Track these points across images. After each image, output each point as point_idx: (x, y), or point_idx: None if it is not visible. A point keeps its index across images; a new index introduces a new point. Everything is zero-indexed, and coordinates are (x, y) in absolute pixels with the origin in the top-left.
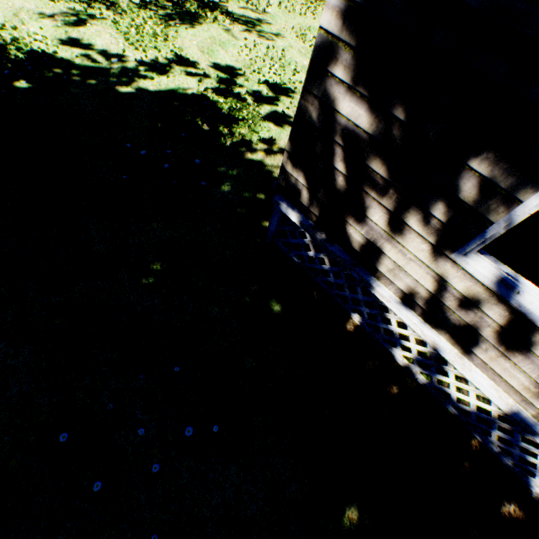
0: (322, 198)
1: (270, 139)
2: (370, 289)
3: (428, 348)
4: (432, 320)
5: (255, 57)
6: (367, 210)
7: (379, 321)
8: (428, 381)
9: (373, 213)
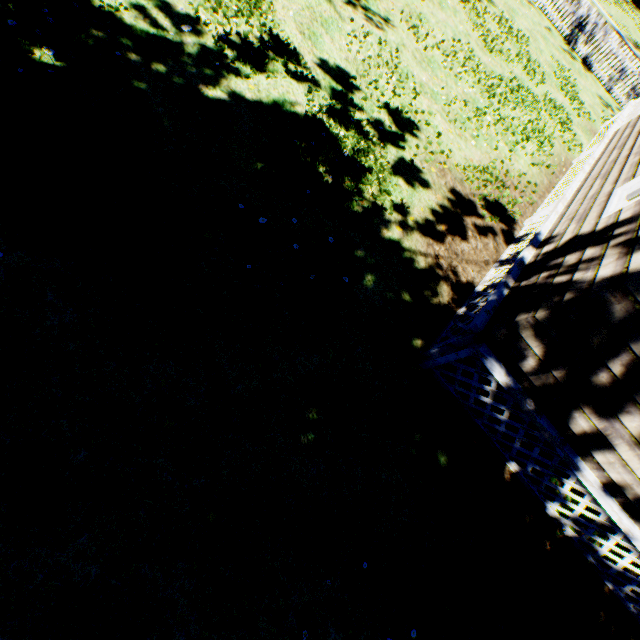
0: (557, 376)
1: (403, 205)
2: (573, 469)
3: (599, 517)
4: (633, 510)
5: (367, 57)
6: (622, 413)
7: (546, 478)
8: (576, 535)
9: (630, 419)
